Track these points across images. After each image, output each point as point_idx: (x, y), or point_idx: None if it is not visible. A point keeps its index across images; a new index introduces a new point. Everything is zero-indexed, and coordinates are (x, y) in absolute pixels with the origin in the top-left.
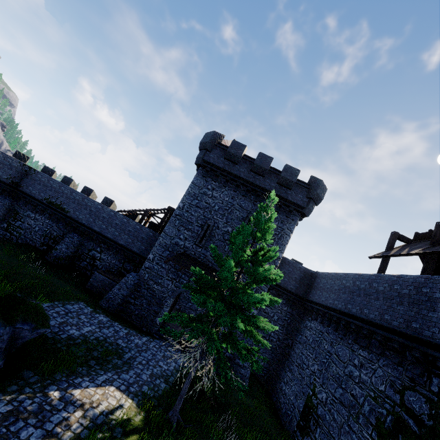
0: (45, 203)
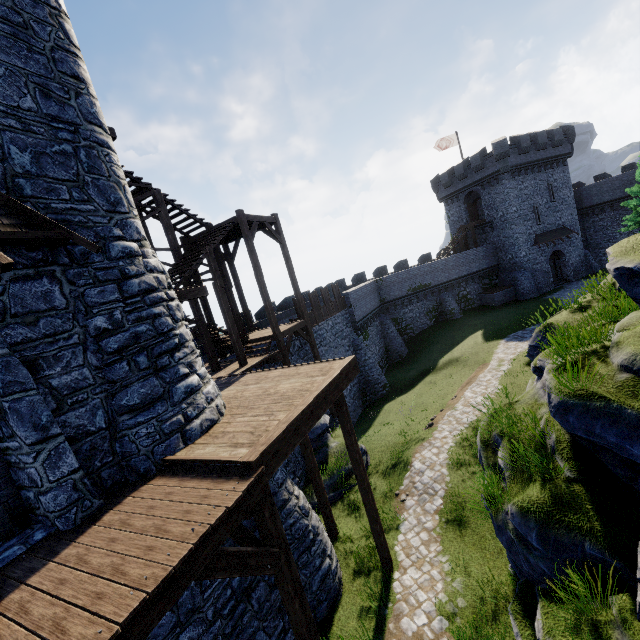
0: (412, 293)
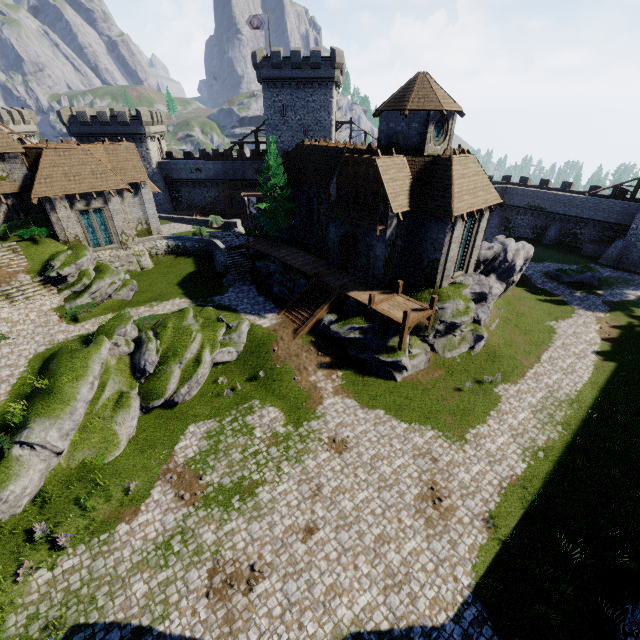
0: (526, 208)
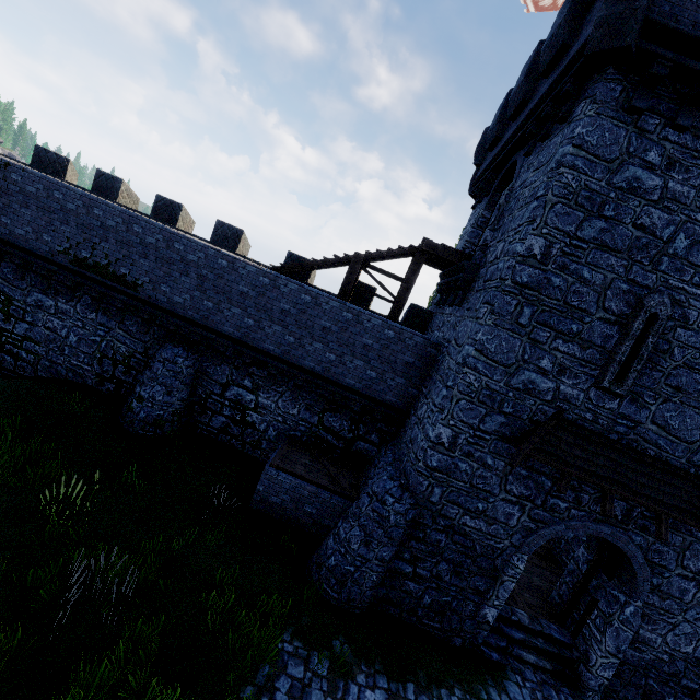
0: (68, 265)
